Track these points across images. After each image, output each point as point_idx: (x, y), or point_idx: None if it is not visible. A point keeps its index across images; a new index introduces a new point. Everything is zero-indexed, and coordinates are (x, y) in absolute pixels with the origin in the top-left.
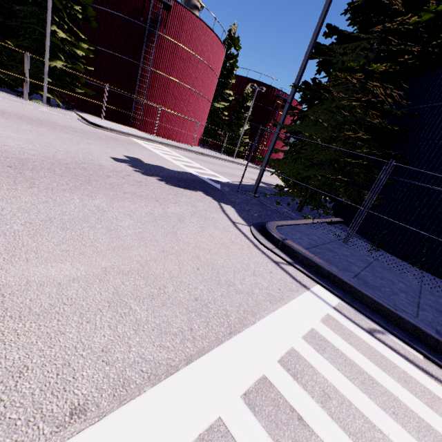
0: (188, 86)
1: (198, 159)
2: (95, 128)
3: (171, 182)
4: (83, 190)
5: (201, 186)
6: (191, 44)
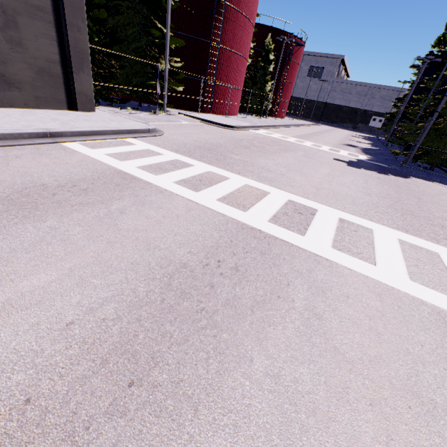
0: (242, 55)
1: (298, 137)
2: (232, 130)
3: (396, 175)
4: (446, 201)
5: (395, 171)
6: (247, 7)
